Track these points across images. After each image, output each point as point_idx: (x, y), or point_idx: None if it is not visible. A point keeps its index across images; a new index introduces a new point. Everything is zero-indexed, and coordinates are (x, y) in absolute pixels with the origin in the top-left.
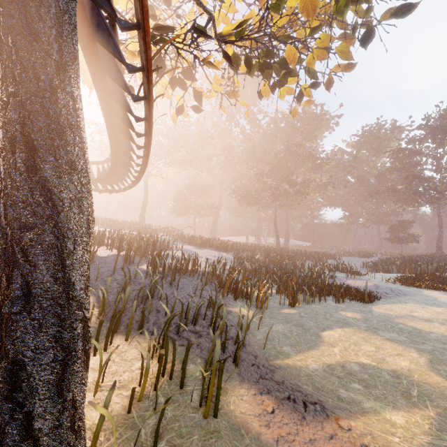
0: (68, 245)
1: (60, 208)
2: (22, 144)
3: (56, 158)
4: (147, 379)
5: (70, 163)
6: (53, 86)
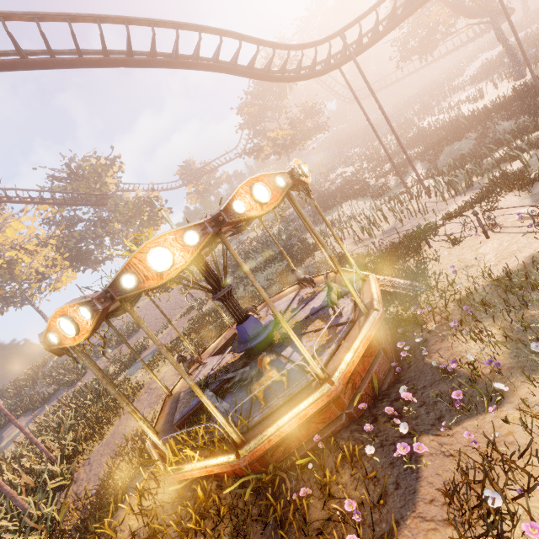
0: (514, 53)
1: (512, 50)
2: (506, 48)
3: (509, 47)
4: (533, 65)
5: (510, 46)
6: (506, 41)
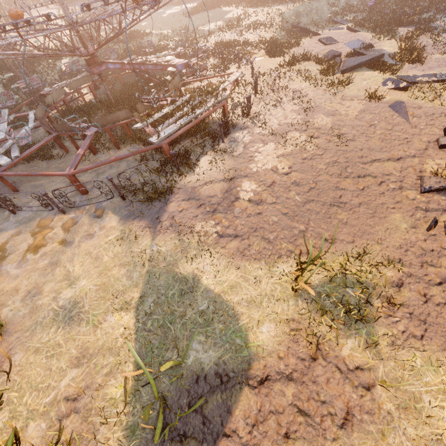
0: None
1: None
2: None
3: None
4: None
5: None
6: None
